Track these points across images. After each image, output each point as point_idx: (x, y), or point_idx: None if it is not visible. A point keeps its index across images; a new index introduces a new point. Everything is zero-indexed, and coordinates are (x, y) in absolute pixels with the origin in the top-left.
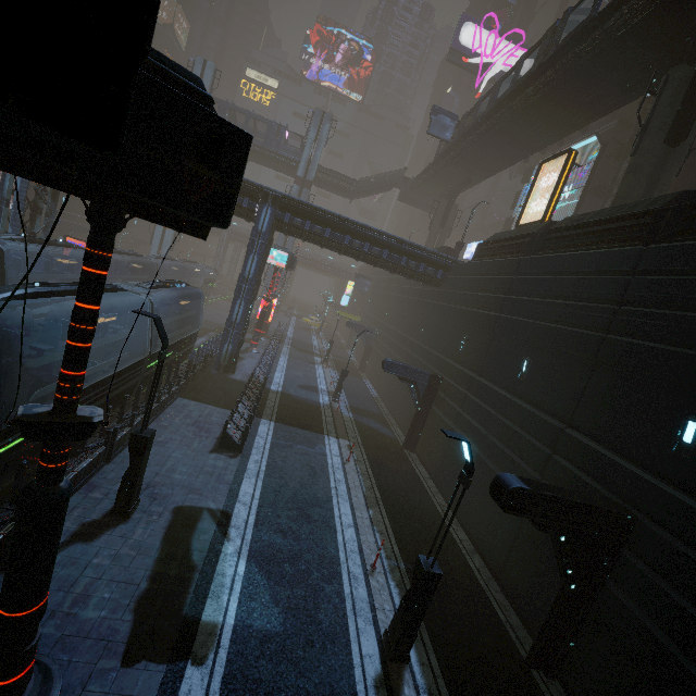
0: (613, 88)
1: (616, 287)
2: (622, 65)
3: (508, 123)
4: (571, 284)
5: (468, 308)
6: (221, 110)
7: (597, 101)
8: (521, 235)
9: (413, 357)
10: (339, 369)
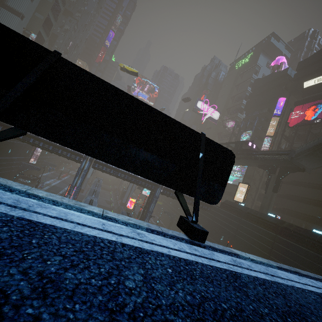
0: (256, 164)
1: (270, 243)
2: (258, 162)
3: None
4: (258, 236)
5: (222, 226)
6: None
7: (251, 164)
8: (238, 208)
9: None
10: None
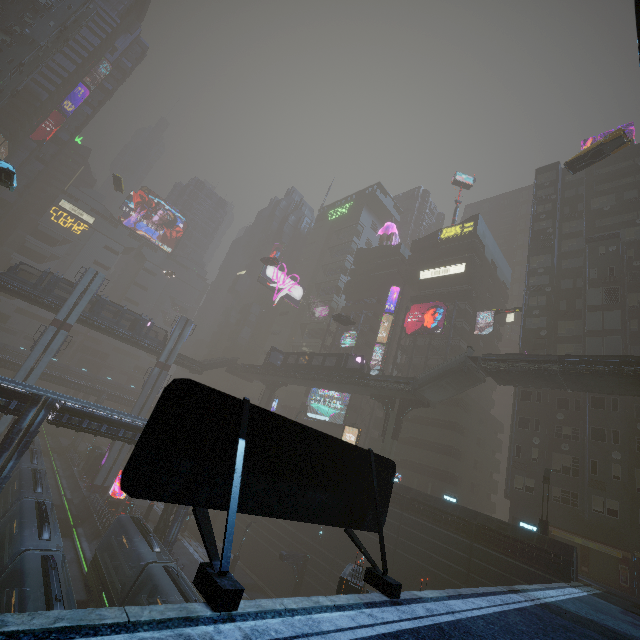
0: (367, 392)
1: (396, 527)
2: (371, 391)
3: (320, 382)
4: None
5: None
6: (100, 305)
7: (360, 392)
8: None
9: (277, 532)
10: (197, 537)
